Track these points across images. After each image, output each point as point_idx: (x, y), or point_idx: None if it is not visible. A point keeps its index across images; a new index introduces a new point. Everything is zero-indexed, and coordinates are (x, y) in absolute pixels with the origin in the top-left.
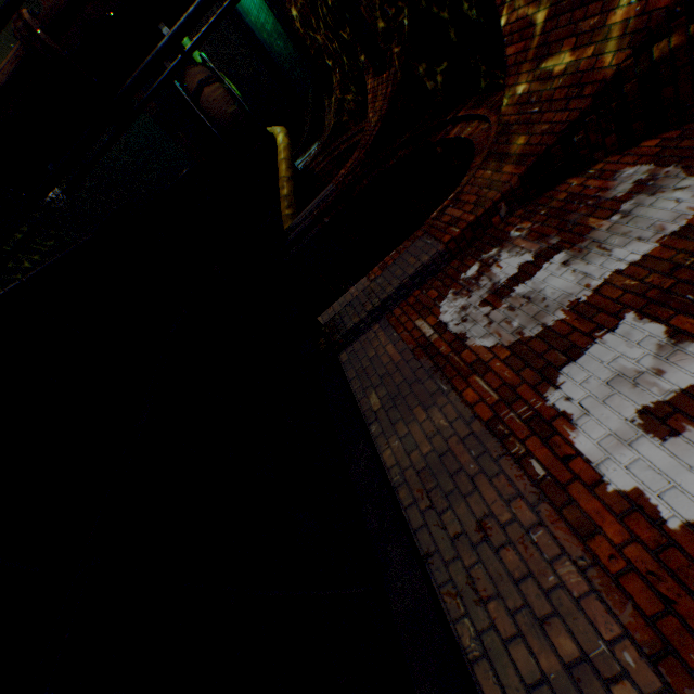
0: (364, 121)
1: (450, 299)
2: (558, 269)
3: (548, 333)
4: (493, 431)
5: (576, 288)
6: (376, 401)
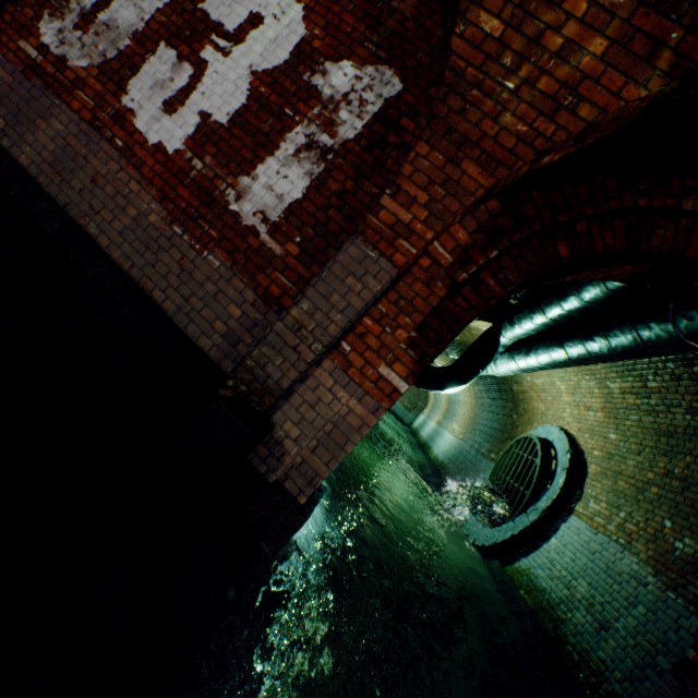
0: None
1: (48, 22)
2: (127, 2)
3: (122, 56)
4: (95, 127)
5: (137, 21)
6: (2, 121)
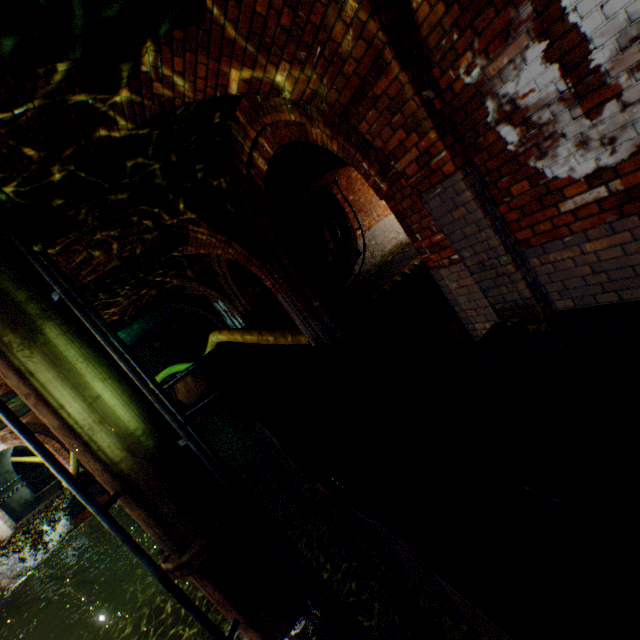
0: (210, 259)
1: (548, 164)
2: None
3: None
4: None
5: None
6: None
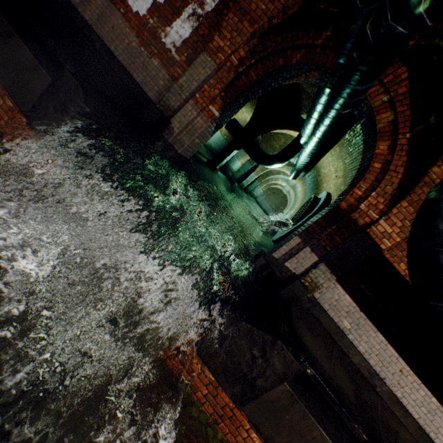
0: None
1: None
2: None
3: None
4: (113, 4)
5: None
6: (78, 0)
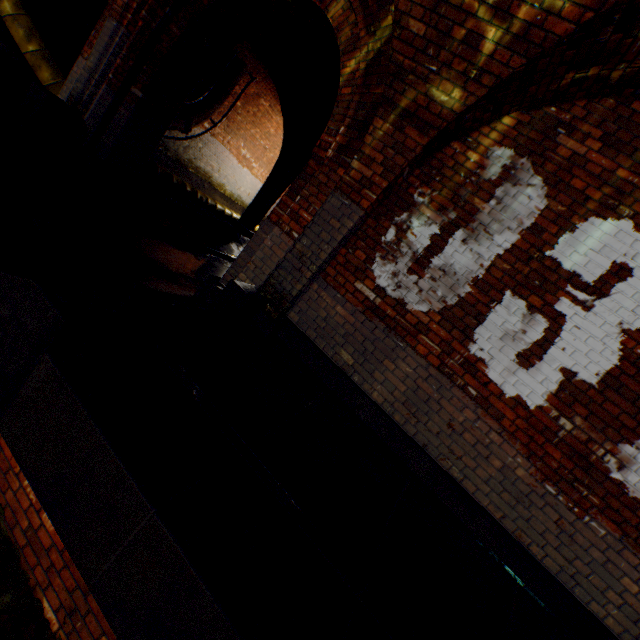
0: None
1: (380, 264)
2: (460, 247)
3: (462, 303)
4: (443, 372)
5: (475, 267)
6: (349, 358)
